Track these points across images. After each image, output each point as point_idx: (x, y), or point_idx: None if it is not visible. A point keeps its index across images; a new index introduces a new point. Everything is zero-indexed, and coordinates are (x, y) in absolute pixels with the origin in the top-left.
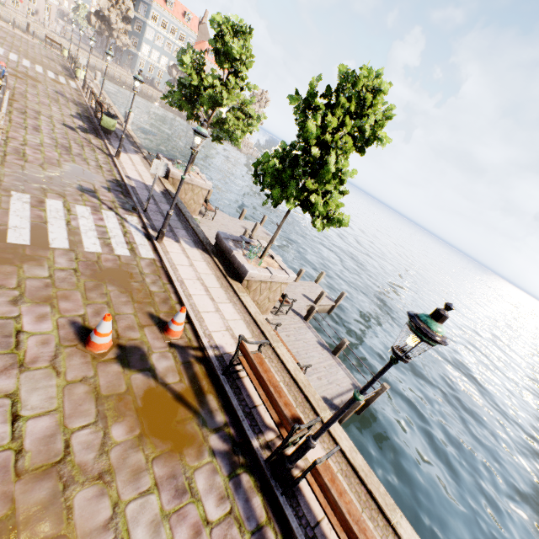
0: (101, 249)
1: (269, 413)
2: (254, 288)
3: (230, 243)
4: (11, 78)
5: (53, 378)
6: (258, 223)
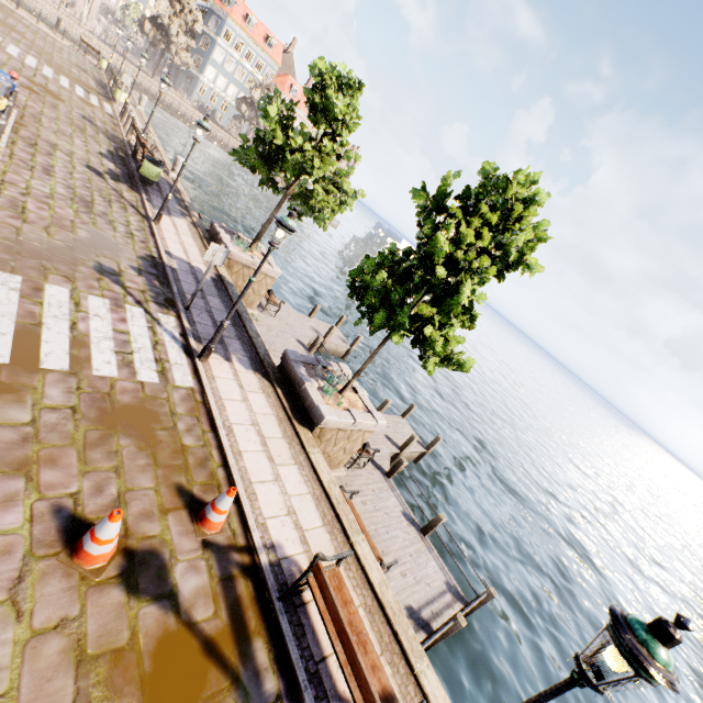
0: (117, 372)
1: (349, 688)
2: (328, 437)
3: (301, 369)
4: (23, 92)
5: (9, 625)
6: (334, 327)
